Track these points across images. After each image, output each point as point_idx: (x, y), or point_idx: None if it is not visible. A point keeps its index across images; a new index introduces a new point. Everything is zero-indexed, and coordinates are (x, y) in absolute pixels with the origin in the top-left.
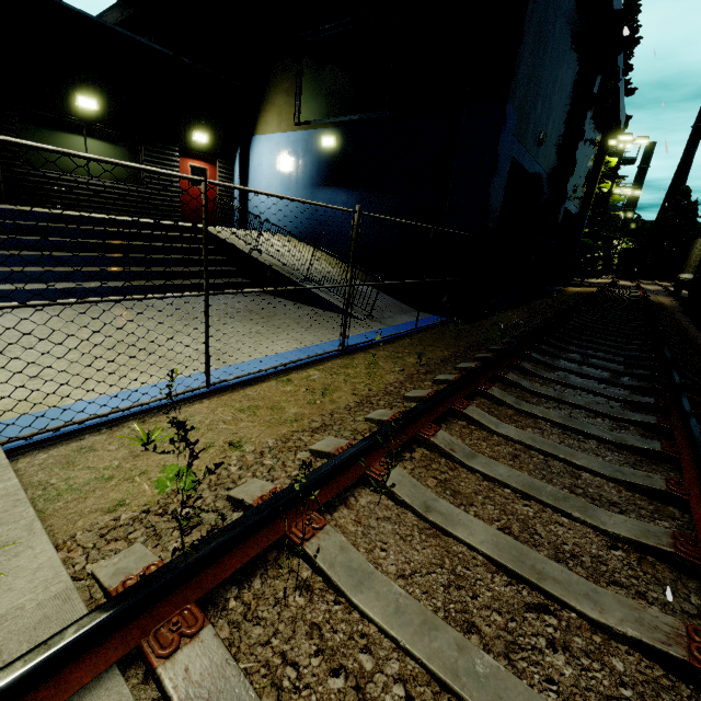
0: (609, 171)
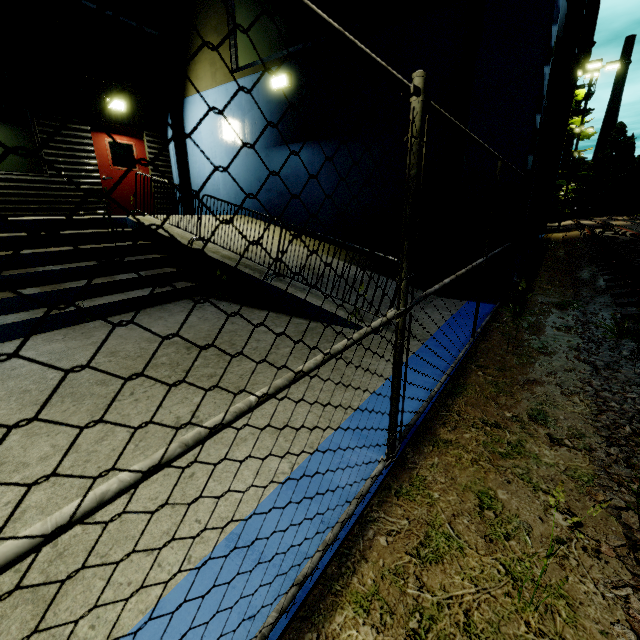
0: (574, 106)
